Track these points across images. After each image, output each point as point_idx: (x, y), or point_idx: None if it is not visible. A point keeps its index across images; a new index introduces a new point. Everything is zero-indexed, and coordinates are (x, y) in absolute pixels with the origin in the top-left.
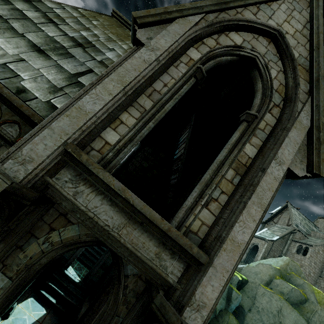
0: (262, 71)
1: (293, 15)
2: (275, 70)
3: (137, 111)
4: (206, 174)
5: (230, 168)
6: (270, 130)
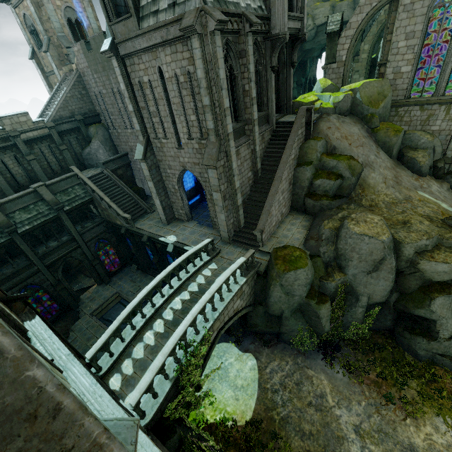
0: None
1: None
2: None
3: None
4: None
5: None
6: None
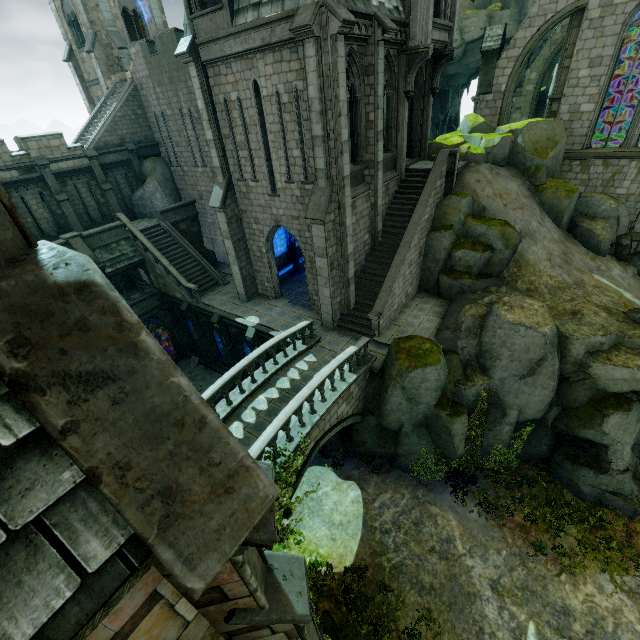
0: None
1: None
2: None
3: None
4: None
5: None
6: None
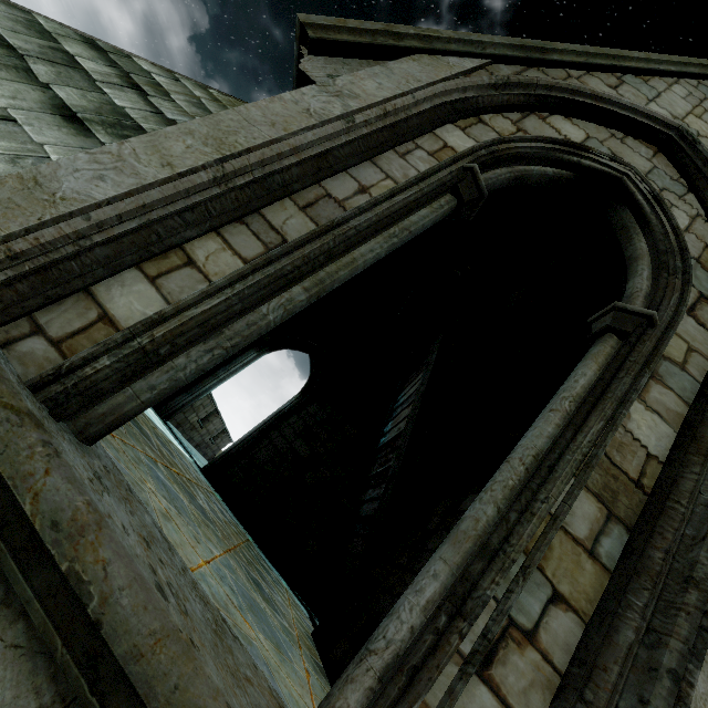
0: (648, 208)
1: (707, 108)
2: (684, 212)
3: (255, 240)
4: (484, 502)
5: (581, 489)
6: (704, 370)
